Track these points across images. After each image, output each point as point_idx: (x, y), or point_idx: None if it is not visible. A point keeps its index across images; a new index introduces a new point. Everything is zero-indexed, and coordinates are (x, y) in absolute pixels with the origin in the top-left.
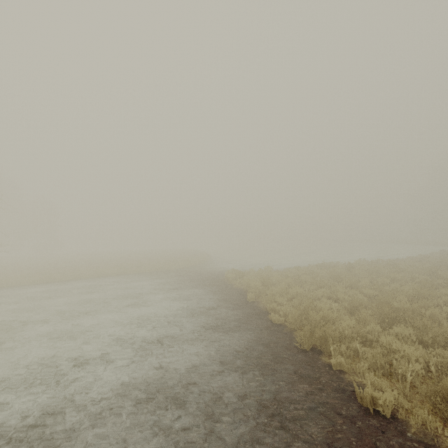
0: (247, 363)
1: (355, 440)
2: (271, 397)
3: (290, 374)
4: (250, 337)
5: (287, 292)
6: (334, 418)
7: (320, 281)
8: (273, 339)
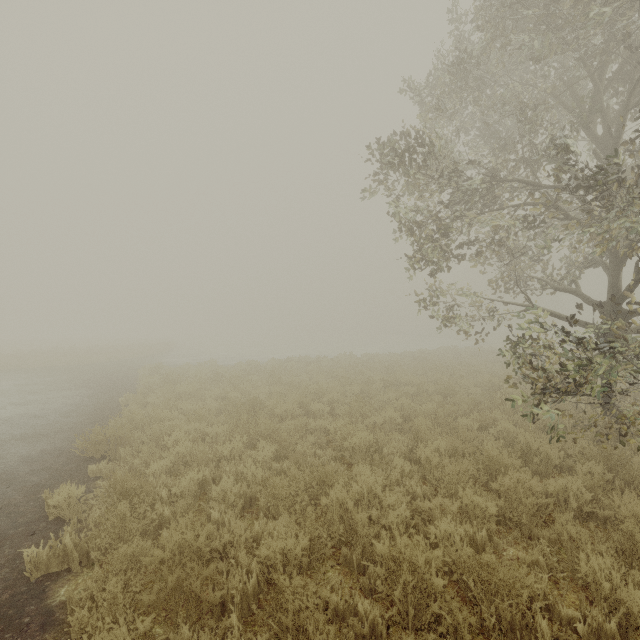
0: None
1: None
2: None
3: (25, 486)
4: (46, 448)
5: (172, 391)
6: None
7: (235, 377)
8: (75, 448)
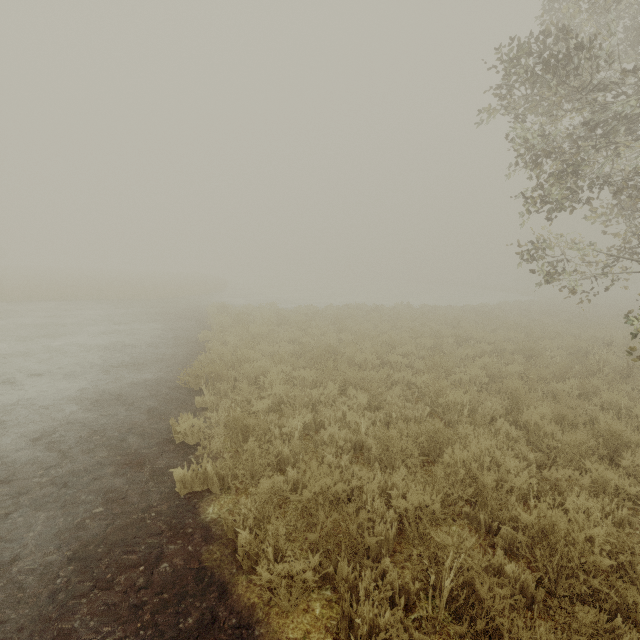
0: (109, 399)
1: (129, 460)
2: (93, 428)
3: (144, 409)
4: (149, 376)
5: (247, 332)
6: (136, 444)
7: (303, 322)
8: (174, 378)
